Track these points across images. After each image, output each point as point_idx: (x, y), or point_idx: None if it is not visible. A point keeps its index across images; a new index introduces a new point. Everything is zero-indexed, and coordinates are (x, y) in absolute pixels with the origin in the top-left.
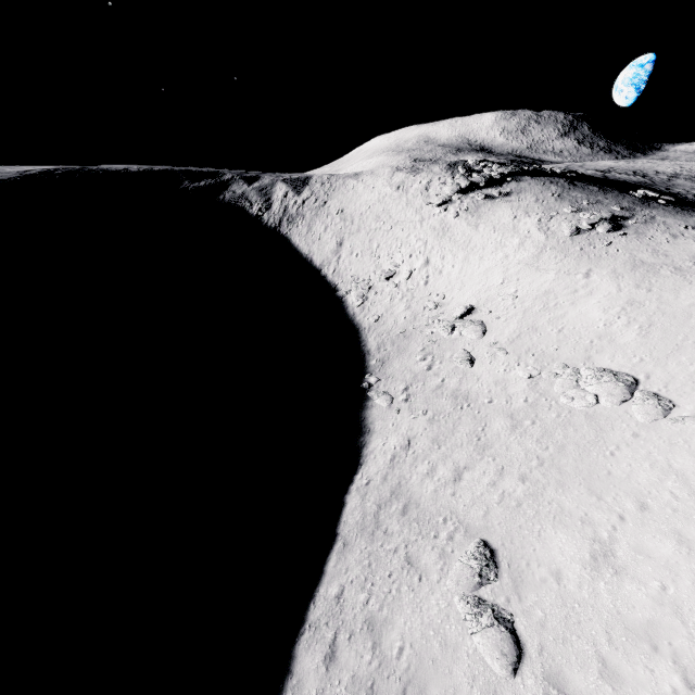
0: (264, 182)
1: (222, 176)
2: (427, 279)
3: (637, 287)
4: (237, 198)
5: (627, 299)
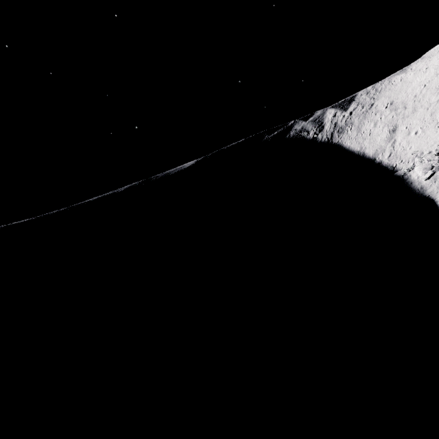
0: (316, 115)
1: (287, 124)
2: None
3: None
4: (297, 132)
5: None
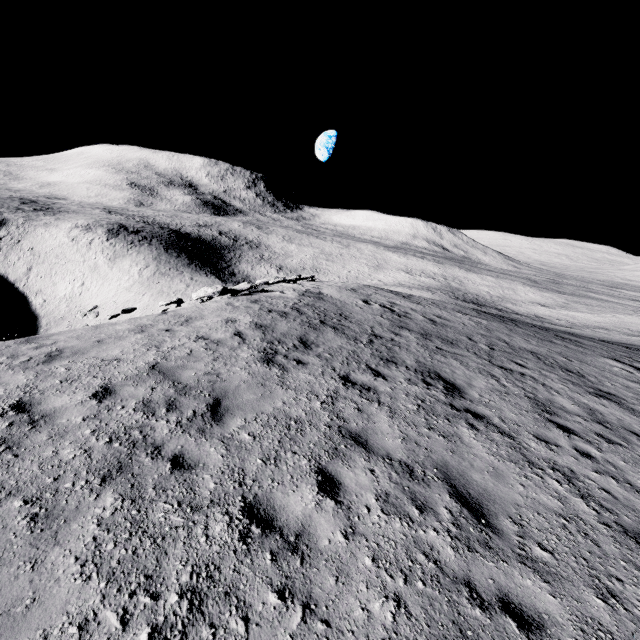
0: None
1: None
2: (81, 293)
3: (154, 300)
4: None
5: (148, 304)
